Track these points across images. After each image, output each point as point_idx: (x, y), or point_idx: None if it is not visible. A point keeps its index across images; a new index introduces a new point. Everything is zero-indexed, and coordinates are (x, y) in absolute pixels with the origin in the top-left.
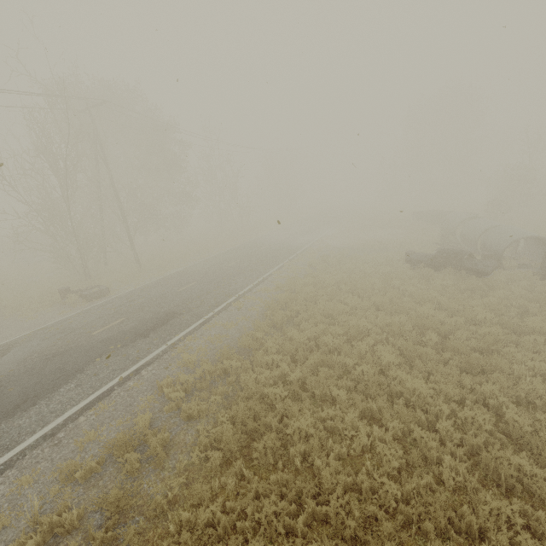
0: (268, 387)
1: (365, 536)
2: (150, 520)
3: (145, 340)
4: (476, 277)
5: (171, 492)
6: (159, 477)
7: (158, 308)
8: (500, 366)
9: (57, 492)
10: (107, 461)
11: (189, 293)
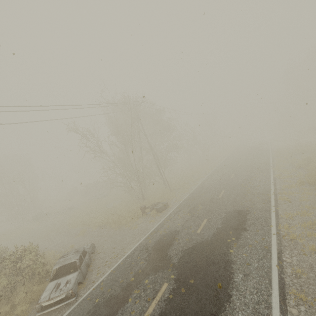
0: None
1: None
2: None
3: (249, 232)
4: None
5: None
6: None
7: (222, 209)
8: None
9: None
10: None
11: (230, 197)
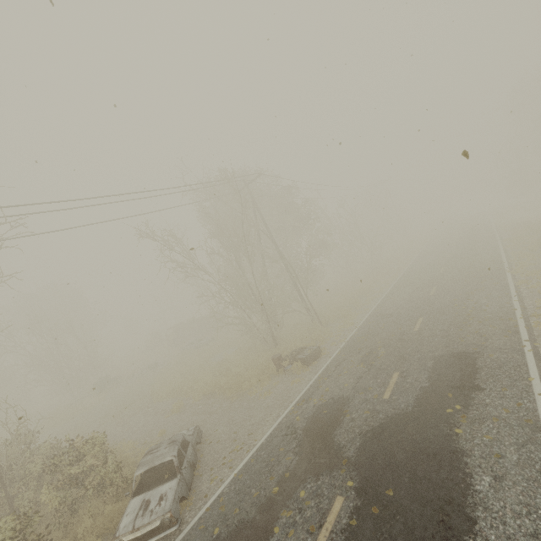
0: None
1: None
2: None
3: (487, 394)
4: None
5: None
6: None
7: (425, 353)
8: None
9: None
10: None
11: (437, 329)
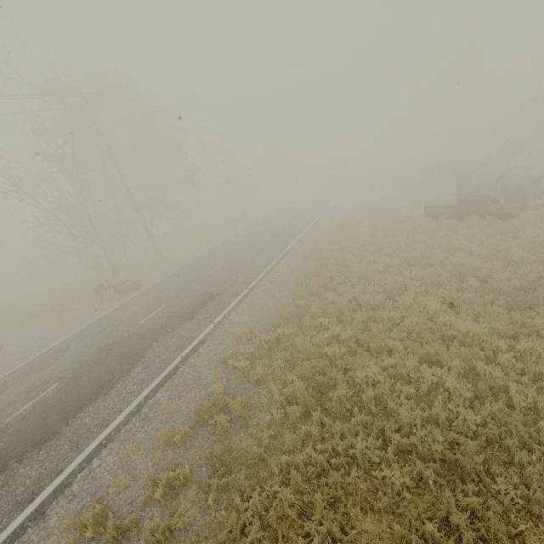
0: (325, 347)
1: (454, 456)
2: (251, 468)
3: (192, 322)
4: (502, 221)
5: (262, 444)
6: (247, 433)
7: (193, 292)
8: None
9: (161, 455)
10: (196, 426)
11: (219, 274)
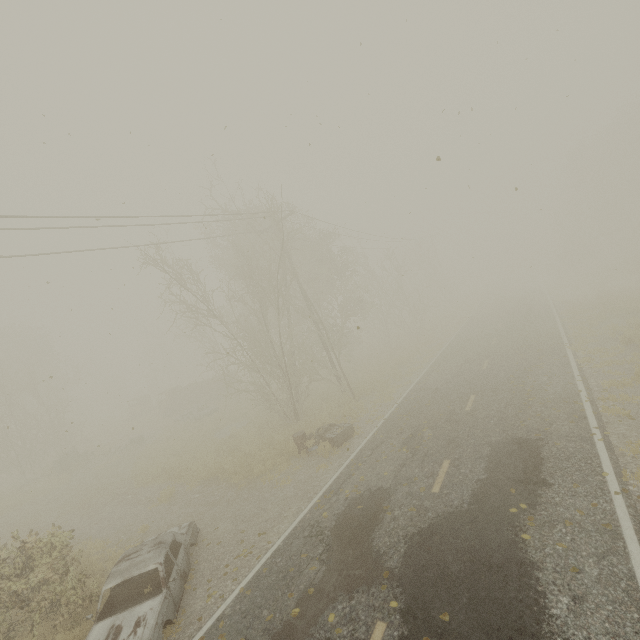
0: None
1: None
2: None
3: (556, 490)
4: None
5: None
6: None
7: (480, 437)
8: None
9: None
10: None
11: (492, 409)
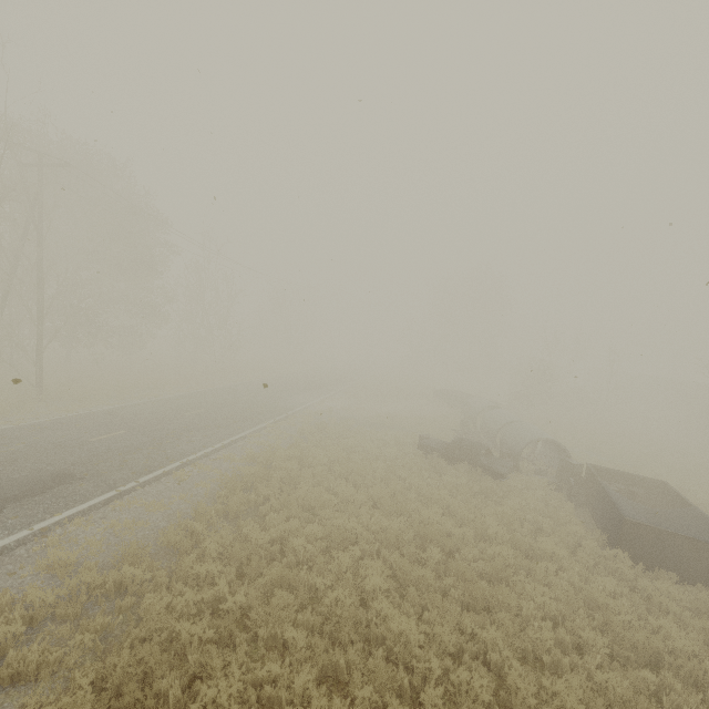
0: (184, 621)
1: None
2: None
3: None
4: (492, 478)
5: None
6: None
7: (42, 463)
8: (507, 602)
9: None
10: None
11: (108, 446)
